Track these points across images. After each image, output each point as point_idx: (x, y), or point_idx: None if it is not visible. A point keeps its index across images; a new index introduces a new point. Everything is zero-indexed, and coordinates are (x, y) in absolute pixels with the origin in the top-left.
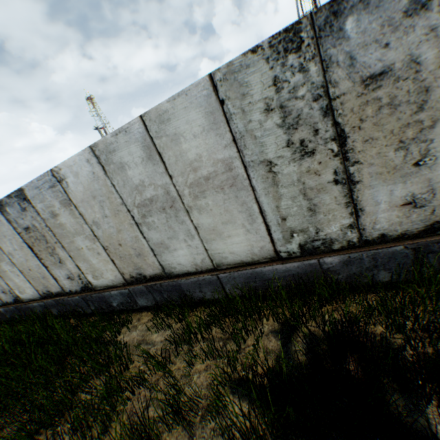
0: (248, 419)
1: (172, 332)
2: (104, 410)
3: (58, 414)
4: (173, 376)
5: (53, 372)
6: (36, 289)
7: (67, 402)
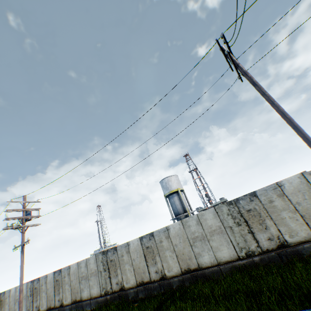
0: None
1: None
2: None
3: None
4: None
5: None
6: None
7: None
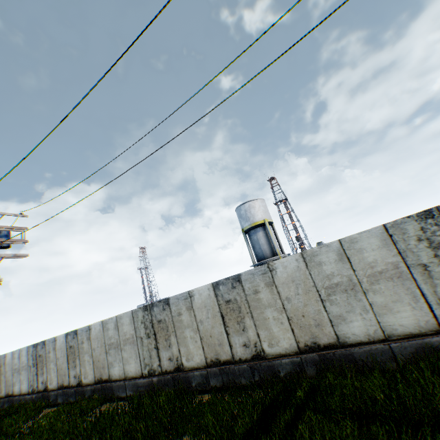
0: None
1: None
2: None
3: None
4: None
5: None
6: None
7: None
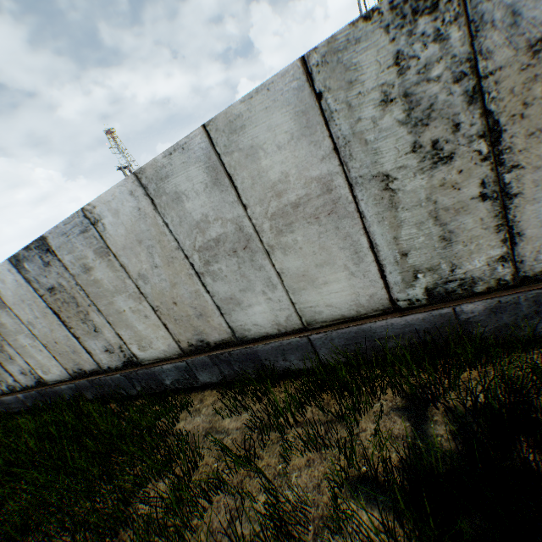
0: (393, 538)
1: (252, 415)
2: (172, 526)
3: (109, 534)
4: (266, 476)
5: (96, 475)
6: (64, 367)
7: (120, 516)
